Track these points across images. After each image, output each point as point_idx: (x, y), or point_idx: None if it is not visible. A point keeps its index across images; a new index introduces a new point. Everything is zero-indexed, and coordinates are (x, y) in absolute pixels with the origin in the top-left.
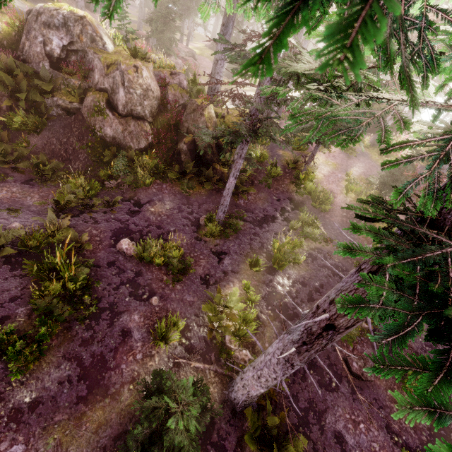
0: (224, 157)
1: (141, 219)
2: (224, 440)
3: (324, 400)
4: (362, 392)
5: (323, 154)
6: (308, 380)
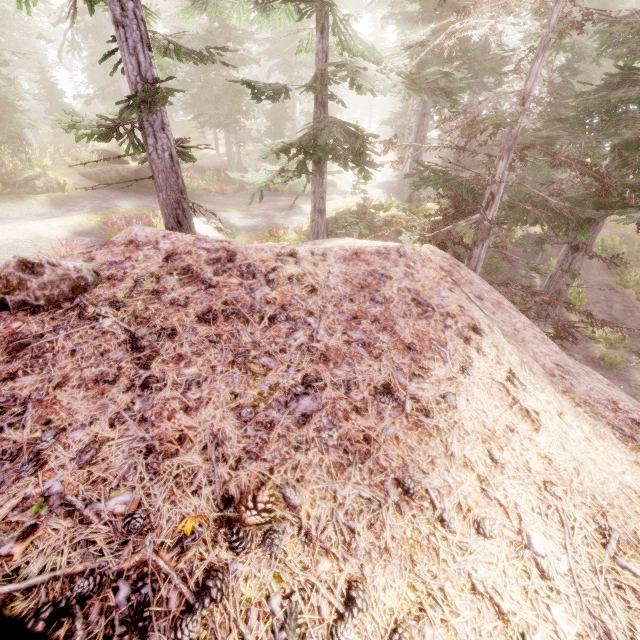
0: None
1: None
2: None
3: None
4: None
5: None
6: None
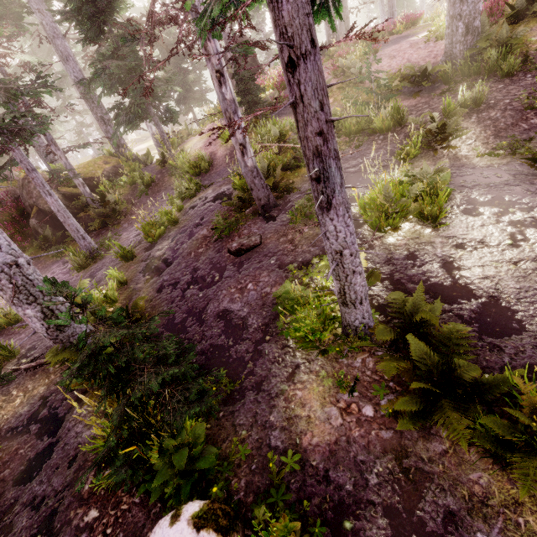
0: (76, 200)
1: (4, 307)
2: (58, 408)
3: (206, 298)
4: (250, 261)
5: (197, 136)
6: (188, 295)
